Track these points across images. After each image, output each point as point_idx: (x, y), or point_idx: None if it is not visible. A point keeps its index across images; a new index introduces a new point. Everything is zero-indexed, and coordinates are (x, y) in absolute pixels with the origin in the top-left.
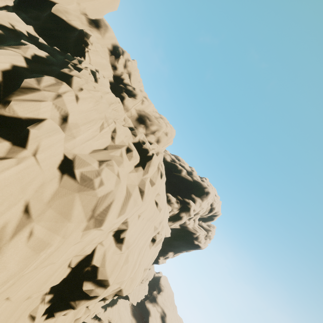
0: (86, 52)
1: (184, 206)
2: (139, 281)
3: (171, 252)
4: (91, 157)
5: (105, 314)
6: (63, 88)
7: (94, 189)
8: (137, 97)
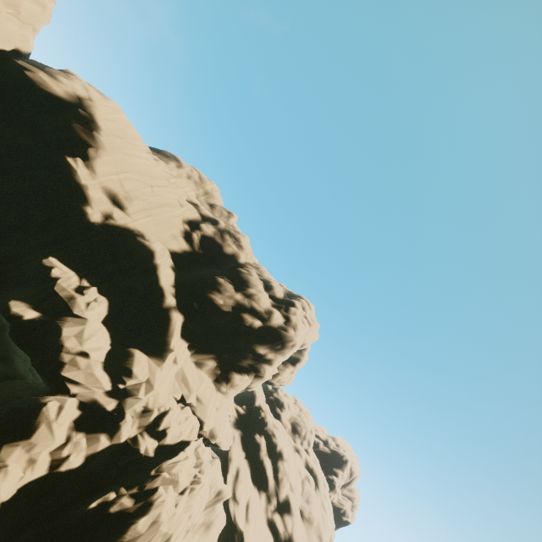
0: (258, 398)
1: (329, 484)
2: None
3: None
4: (304, 501)
5: None
6: (287, 467)
7: (314, 522)
8: (285, 406)
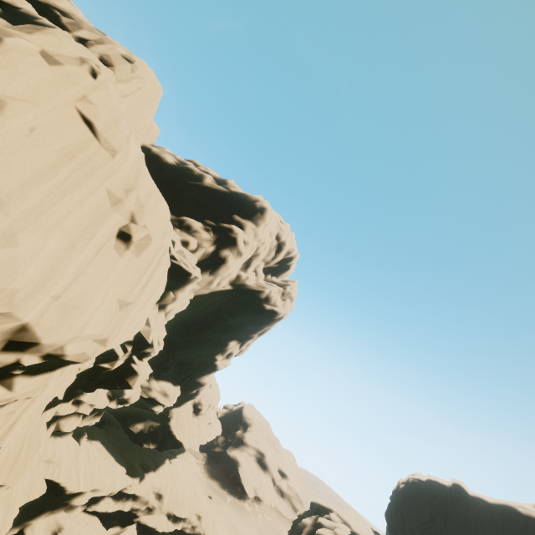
0: None
1: (223, 237)
2: (101, 320)
3: (233, 340)
4: None
5: (144, 485)
6: None
7: None
8: None
